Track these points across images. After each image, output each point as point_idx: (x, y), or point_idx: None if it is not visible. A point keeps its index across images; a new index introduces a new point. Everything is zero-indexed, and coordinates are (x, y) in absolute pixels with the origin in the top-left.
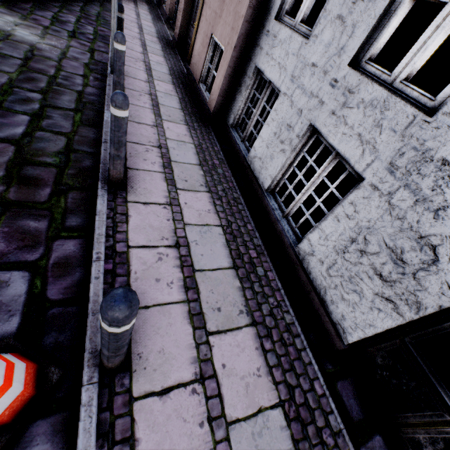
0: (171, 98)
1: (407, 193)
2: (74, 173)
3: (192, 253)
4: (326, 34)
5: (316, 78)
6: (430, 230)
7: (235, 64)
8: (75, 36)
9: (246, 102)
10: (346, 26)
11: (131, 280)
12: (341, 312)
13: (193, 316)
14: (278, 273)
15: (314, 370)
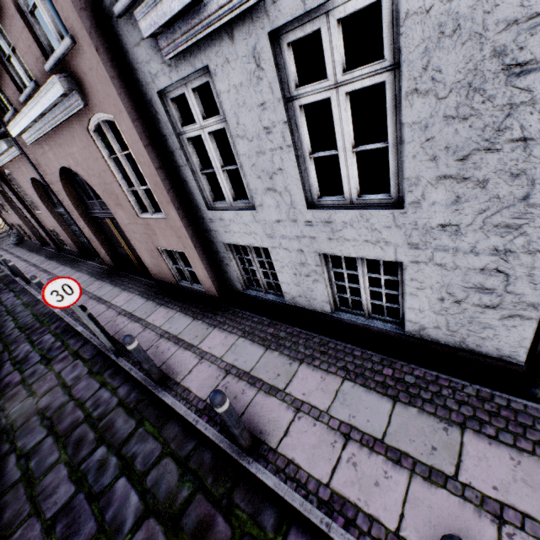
0: (176, 318)
1: (441, 253)
2: (213, 478)
3: (361, 429)
4: (268, 201)
5: (290, 227)
6: (481, 262)
7: (204, 254)
8: (50, 359)
9: (238, 266)
10: (279, 191)
11: (365, 510)
12: (493, 347)
13: (430, 478)
14: (417, 362)
15: (533, 407)
